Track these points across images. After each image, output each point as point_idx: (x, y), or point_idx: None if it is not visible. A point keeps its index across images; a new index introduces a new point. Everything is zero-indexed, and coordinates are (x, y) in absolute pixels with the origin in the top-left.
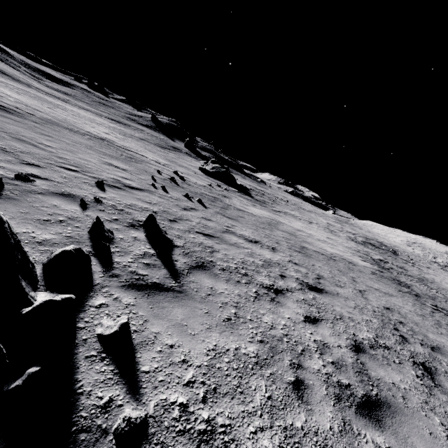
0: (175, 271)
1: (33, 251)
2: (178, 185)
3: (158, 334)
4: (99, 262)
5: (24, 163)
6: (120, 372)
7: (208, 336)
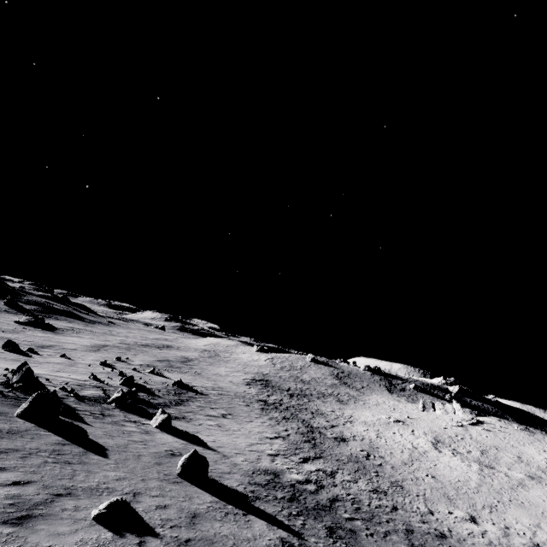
0: None
1: None
2: None
3: None
4: None
5: None
6: None
7: None
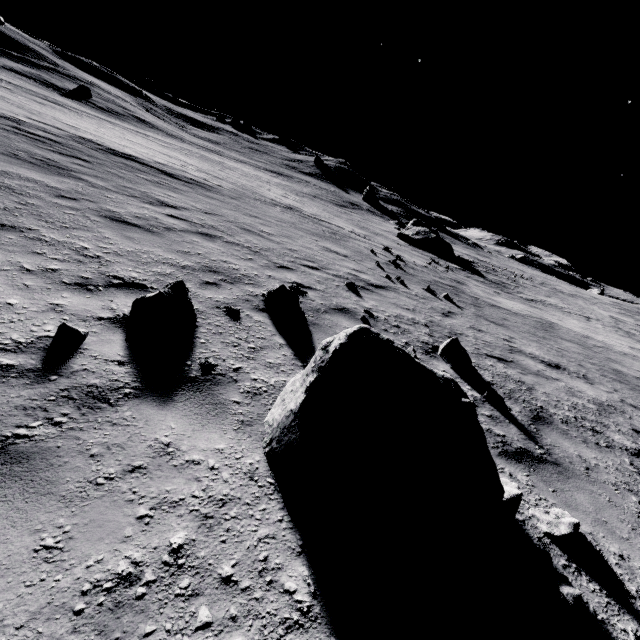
0: (523, 427)
1: None
2: (404, 271)
3: (593, 536)
4: None
5: (278, 266)
6: (609, 594)
7: None
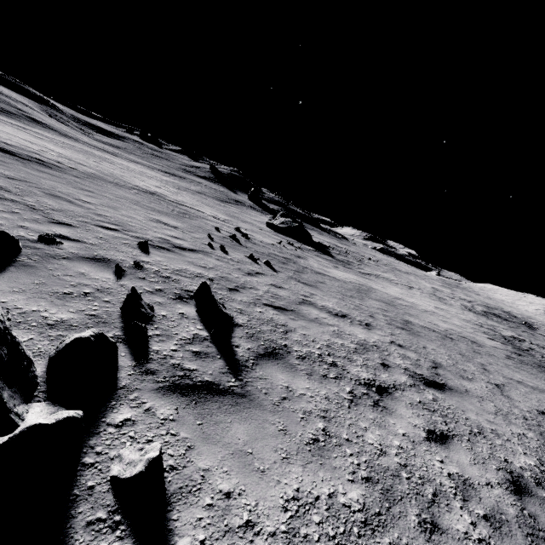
0: (235, 362)
1: (40, 338)
2: (240, 244)
3: (208, 473)
4: (129, 352)
5: (54, 222)
6: None
7: (286, 472)
